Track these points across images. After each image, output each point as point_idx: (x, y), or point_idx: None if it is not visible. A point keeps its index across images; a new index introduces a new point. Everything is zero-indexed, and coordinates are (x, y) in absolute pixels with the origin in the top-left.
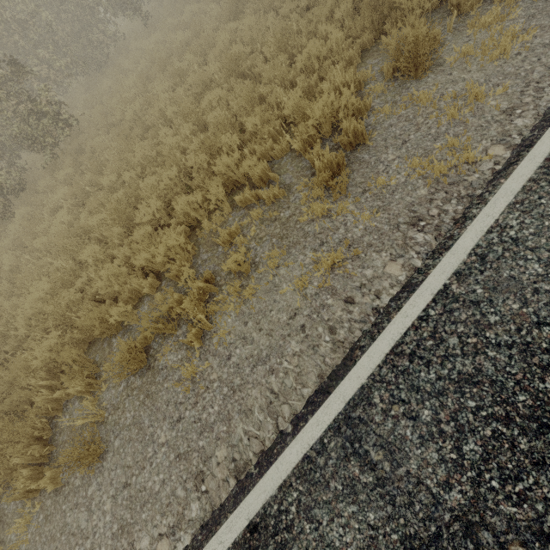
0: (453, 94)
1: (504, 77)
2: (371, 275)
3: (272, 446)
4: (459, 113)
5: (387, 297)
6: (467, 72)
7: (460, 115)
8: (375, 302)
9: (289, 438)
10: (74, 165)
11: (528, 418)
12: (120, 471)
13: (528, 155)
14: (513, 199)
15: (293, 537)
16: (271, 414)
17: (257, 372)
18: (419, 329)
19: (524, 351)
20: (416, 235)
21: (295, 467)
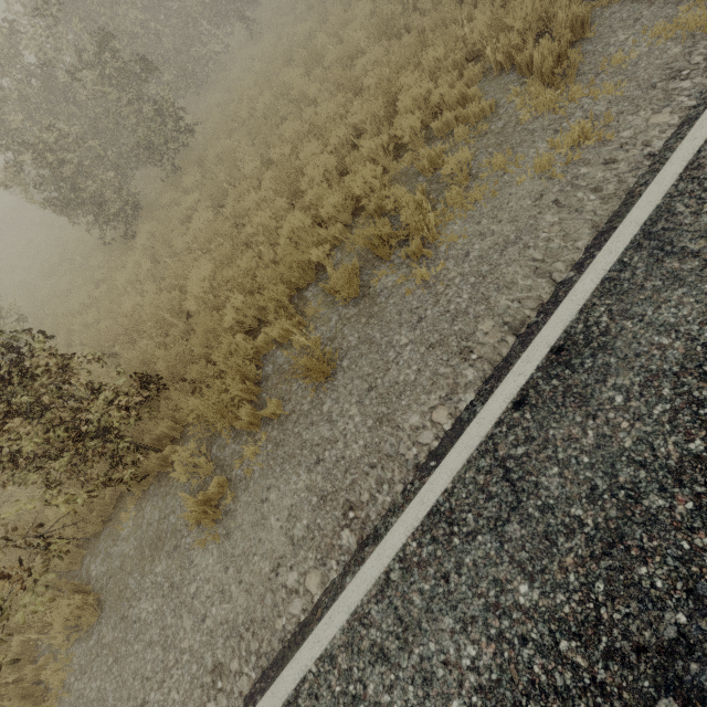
0: None
1: None
2: (632, 133)
3: (554, 294)
4: None
5: (659, 142)
6: None
7: None
8: (645, 150)
9: (575, 277)
10: (198, 173)
11: None
12: (359, 381)
13: None
14: None
15: (613, 337)
16: (541, 275)
17: (508, 253)
18: None
19: None
20: (680, 85)
21: (593, 291)
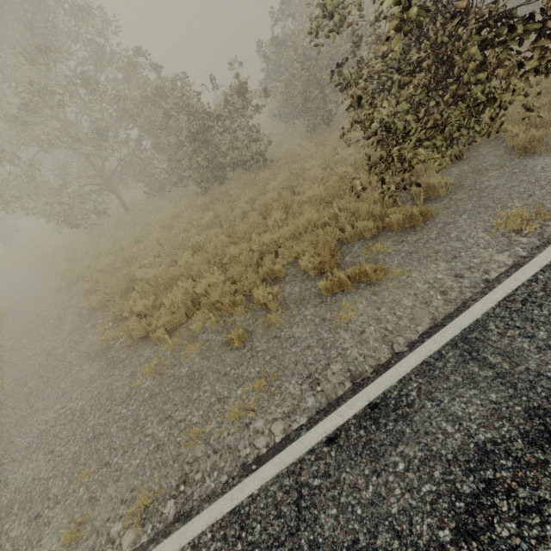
0: None
1: None
2: None
3: None
4: None
5: None
6: None
7: None
8: None
9: None
10: None
11: None
12: None
13: None
14: None
15: None
16: None
17: None
18: None
19: None
20: None
21: None
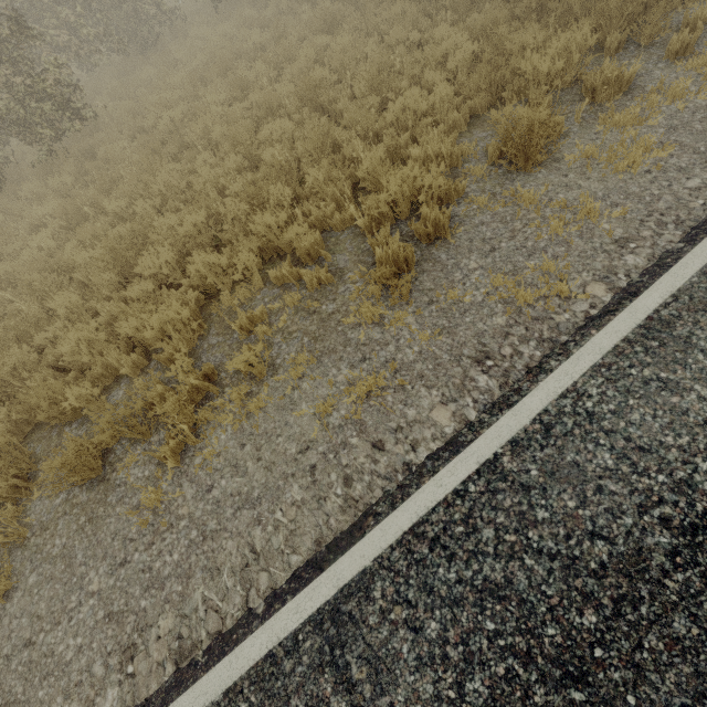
0: (563, 202)
1: (626, 197)
2: (413, 417)
3: (233, 628)
4: (565, 228)
5: (424, 452)
6: (585, 178)
7: (565, 232)
8: (408, 456)
9: (256, 623)
10: (76, 172)
11: (553, 660)
12: (26, 621)
13: (629, 307)
14: (600, 360)
15: None
16: (244, 582)
17: (240, 518)
18: (452, 507)
19: (568, 567)
20: (478, 377)
21: (253, 667)
